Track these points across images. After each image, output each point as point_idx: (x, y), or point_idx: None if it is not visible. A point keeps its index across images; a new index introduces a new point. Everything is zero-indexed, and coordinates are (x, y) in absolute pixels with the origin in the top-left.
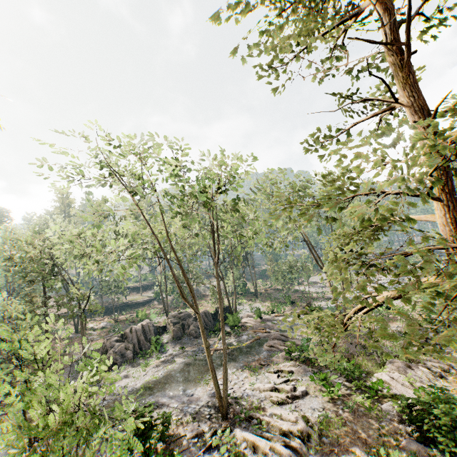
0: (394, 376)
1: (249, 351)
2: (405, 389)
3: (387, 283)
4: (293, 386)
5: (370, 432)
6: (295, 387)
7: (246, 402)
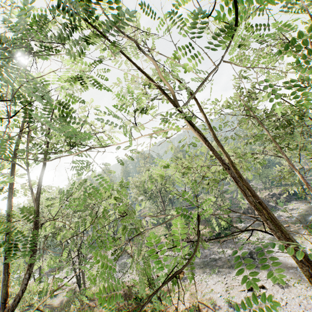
0: None
1: None
2: None
3: None
4: None
5: None
6: None
7: None
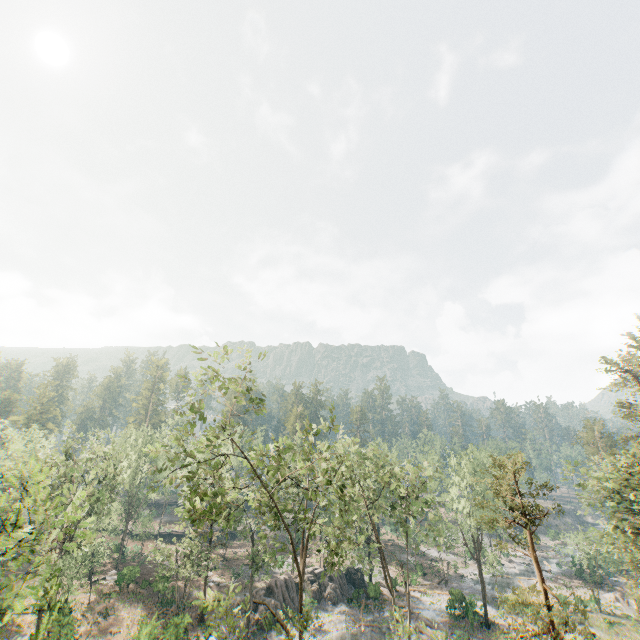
0: None
1: None
2: None
3: (524, 564)
4: None
5: None
6: None
7: None
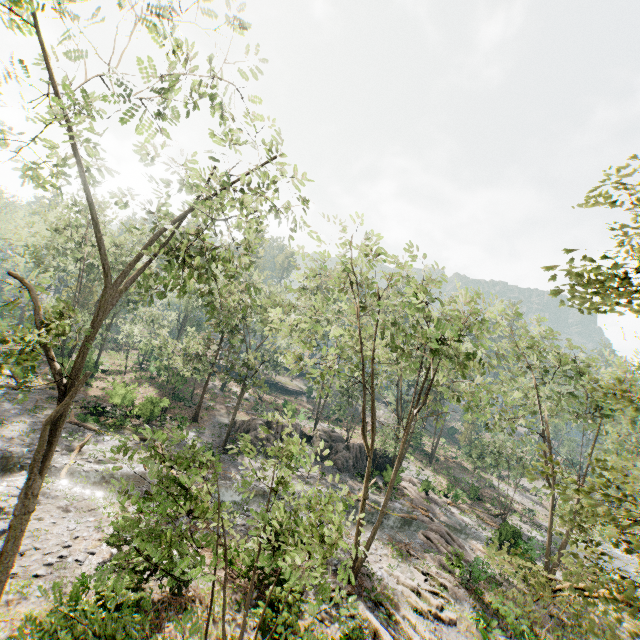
0: None
1: (398, 527)
2: None
3: None
4: (441, 604)
5: None
6: (443, 607)
7: (378, 582)
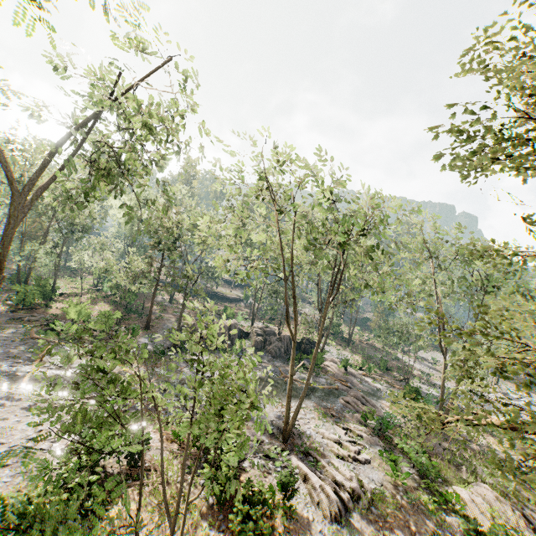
0: (476, 499)
1: (323, 396)
2: (483, 518)
3: (522, 401)
4: (358, 450)
5: (422, 529)
6: (360, 452)
7: (307, 439)
